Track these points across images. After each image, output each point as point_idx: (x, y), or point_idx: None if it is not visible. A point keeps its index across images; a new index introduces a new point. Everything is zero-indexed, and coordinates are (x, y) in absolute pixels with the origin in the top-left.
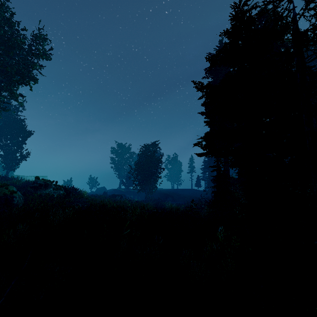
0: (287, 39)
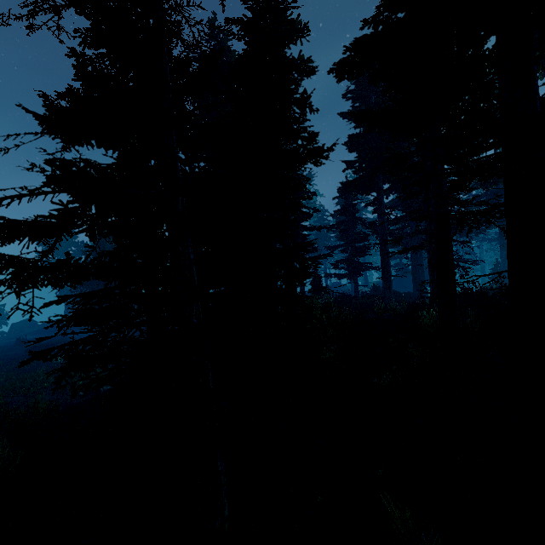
0: (300, 55)
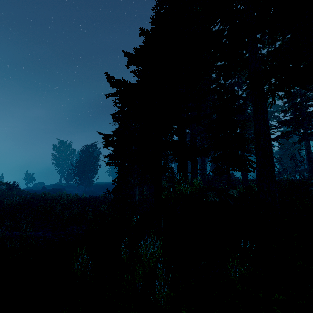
0: None
